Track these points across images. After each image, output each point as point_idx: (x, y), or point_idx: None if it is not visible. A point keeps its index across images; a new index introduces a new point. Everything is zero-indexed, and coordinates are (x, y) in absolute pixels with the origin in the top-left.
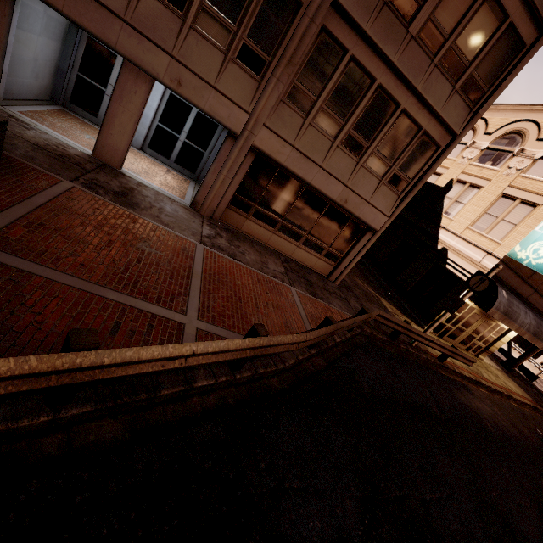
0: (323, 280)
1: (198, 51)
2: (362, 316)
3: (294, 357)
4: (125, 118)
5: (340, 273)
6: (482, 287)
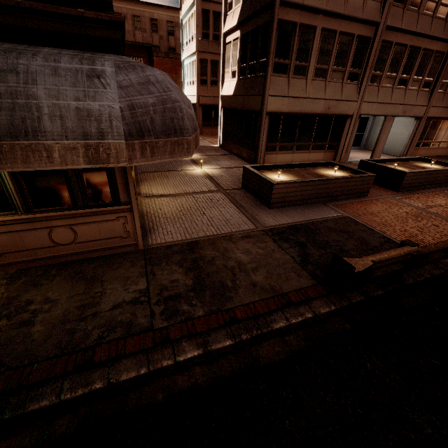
0: None
1: (410, 96)
2: None
3: None
4: (384, 138)
5: None
6: None
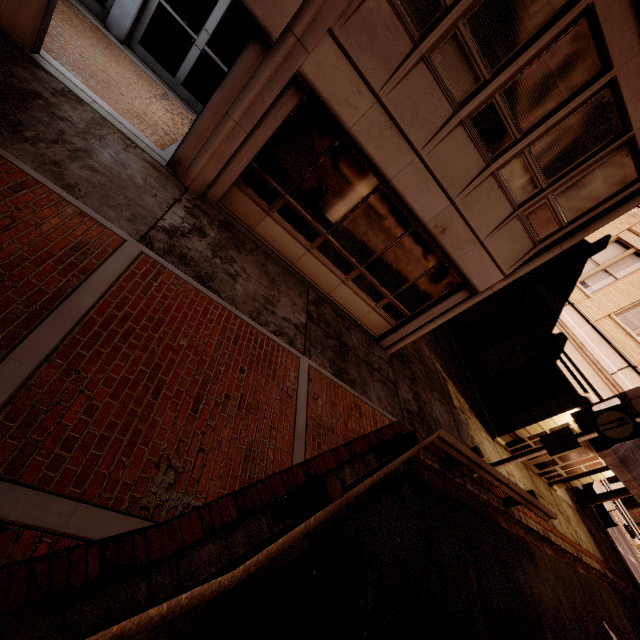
0: (369, 344)
1: None
2: (406, 454)
3: (224, 558)
4: None
5: (399, 339)
6: (618, 432)
